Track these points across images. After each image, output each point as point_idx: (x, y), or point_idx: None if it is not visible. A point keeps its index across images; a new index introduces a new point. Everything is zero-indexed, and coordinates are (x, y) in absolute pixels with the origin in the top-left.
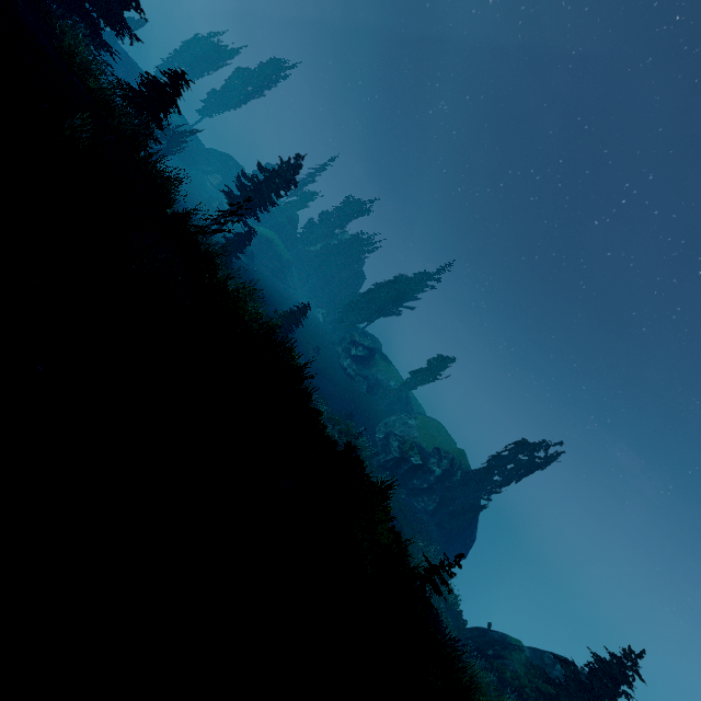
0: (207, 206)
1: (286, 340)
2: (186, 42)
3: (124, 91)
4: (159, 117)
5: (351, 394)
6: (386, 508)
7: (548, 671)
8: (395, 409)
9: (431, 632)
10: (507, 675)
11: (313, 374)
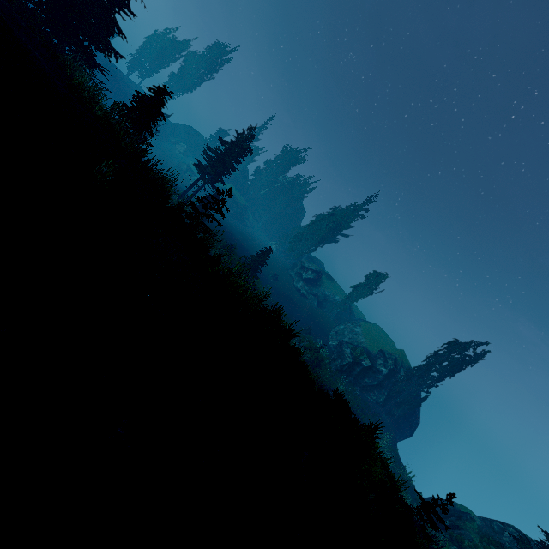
0: (178, 170)
1: (255, 278)
2: (149, 40)
3: (121, 110)
4: (149, 126)
5: (306, 311)
6: (374, 445)
7: (498, 538)
8: (341, 317)
9: (418, 542)
10: (465, 543)
11: (276, 298)
